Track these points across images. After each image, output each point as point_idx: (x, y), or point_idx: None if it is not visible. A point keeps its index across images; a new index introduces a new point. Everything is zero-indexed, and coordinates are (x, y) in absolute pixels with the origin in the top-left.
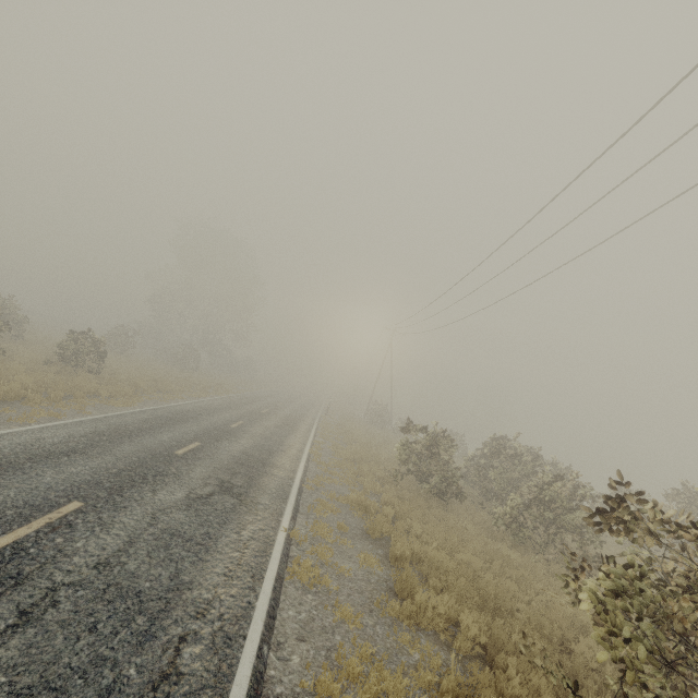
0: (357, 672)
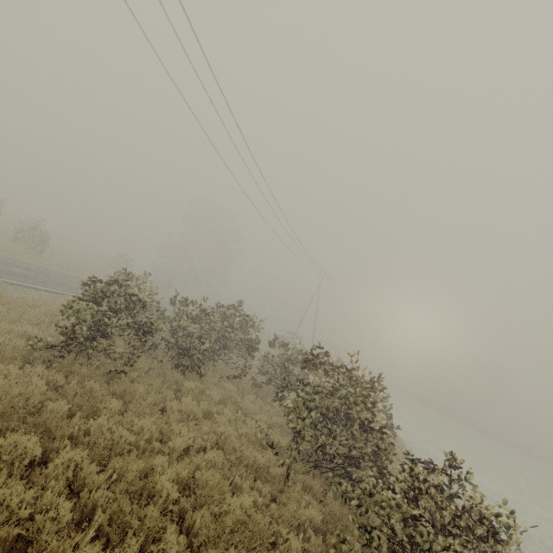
0: None
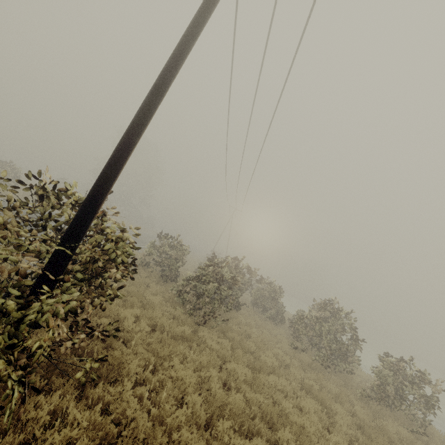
0: None
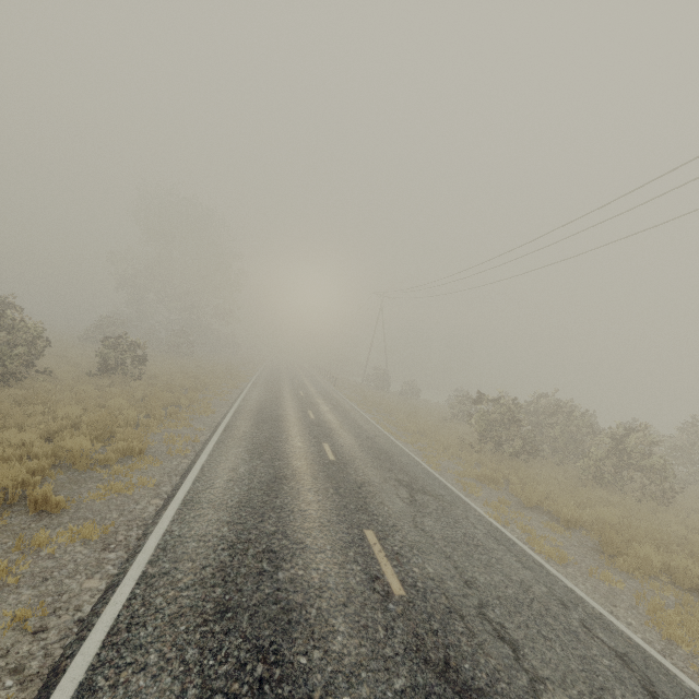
0: (676, 620)
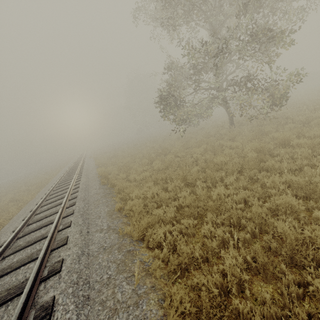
0: None
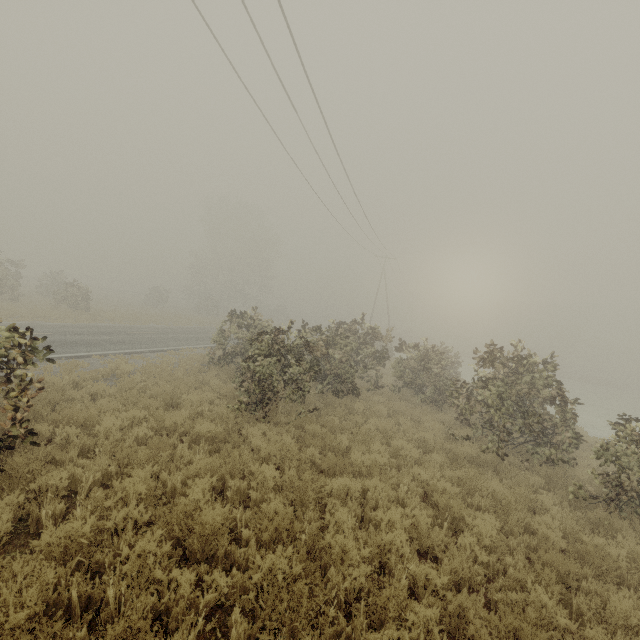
0: None
